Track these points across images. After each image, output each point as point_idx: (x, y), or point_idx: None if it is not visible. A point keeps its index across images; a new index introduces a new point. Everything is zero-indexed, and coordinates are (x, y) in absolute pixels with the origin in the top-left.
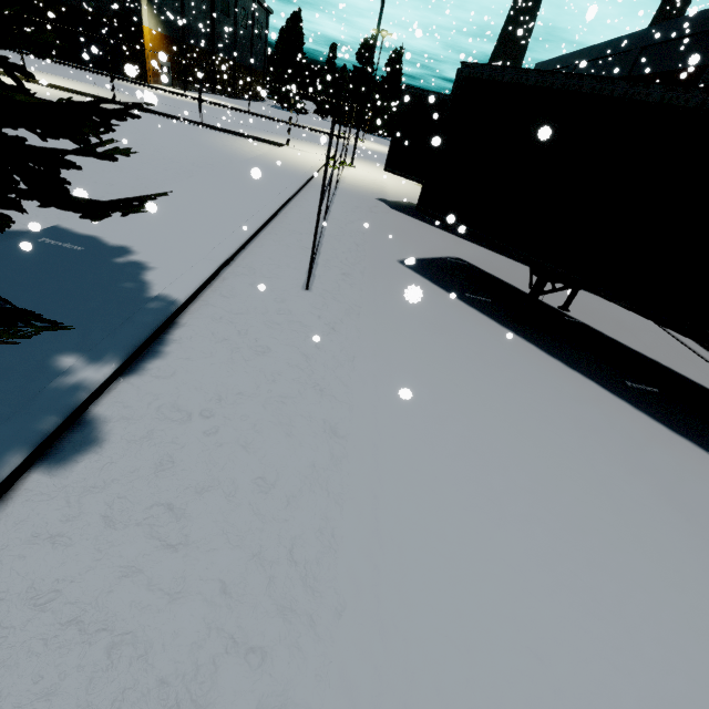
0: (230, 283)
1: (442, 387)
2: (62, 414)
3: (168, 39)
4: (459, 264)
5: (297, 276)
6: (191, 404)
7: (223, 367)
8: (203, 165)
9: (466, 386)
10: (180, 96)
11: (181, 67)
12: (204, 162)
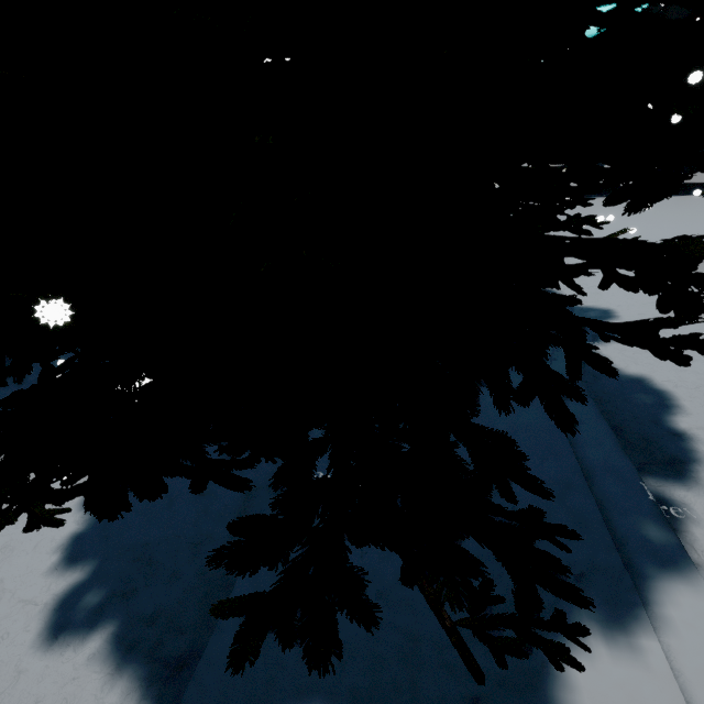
0: None
1: (607, 214)
2: None
3: None
4: None
5: None
6: None
7: None
8: None
9: (619, 211)
10: None
11: None
12: None
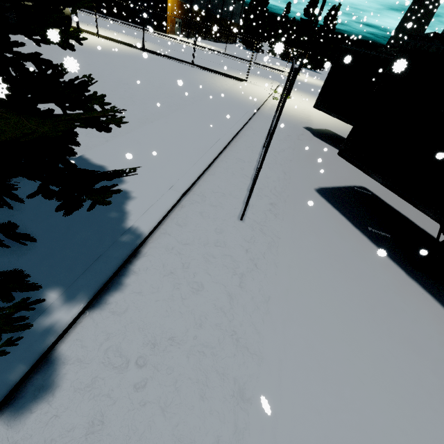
0: (186, 211)
1: (342, 340)
2: (30, 362)
3: (182, 4)
4: (364, 193)
5: (235, 205)
6: (131, 349)
7: (164, 305)
8: (187, 99)
9: (364, 341)
10: (184, 43)
11: (187, 22)
12: (188, 96)
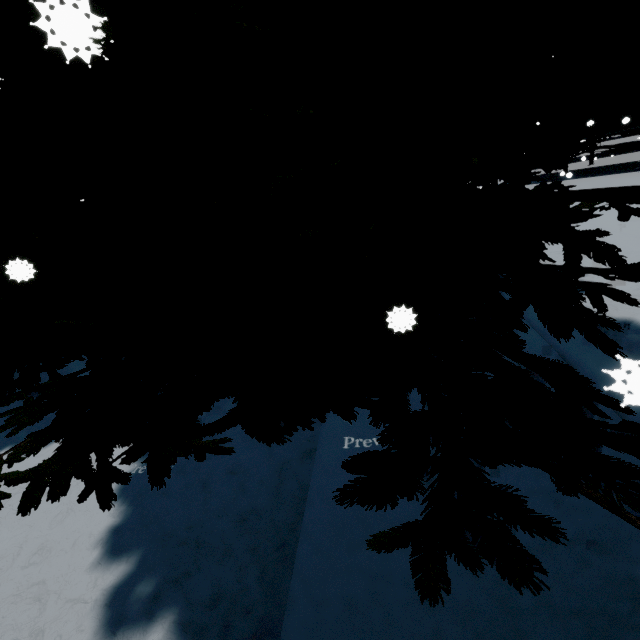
0: None
1: None
2: None
3: None
4: None
5: None
6: None
7: None
8: None
9: None
10: None
11: None
12: None
